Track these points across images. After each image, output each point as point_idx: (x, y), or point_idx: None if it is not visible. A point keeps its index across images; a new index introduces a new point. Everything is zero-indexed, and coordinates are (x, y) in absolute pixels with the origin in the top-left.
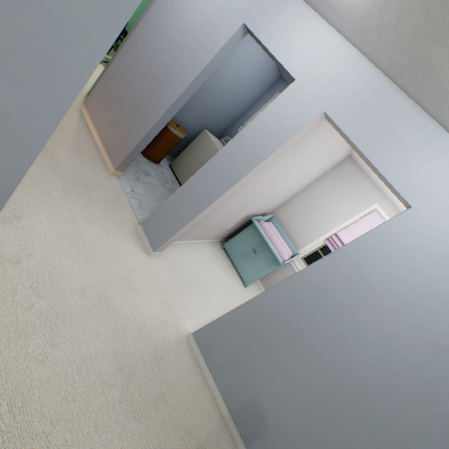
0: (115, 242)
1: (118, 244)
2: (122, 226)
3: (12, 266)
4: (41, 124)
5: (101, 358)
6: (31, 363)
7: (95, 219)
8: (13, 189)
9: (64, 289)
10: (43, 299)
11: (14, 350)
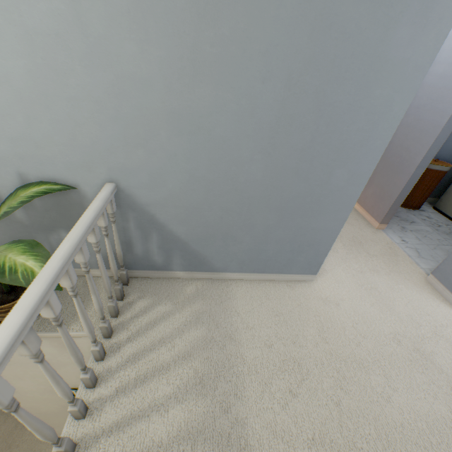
0: (407, 292)
1: (412, 295)
2: (407, 277)
3: (334, 307)
4: (354, 189)
5: (451, 427)
6: (378, 398)
7: (378, 270)
8: (331, 244)
9: (378, 333)
10: (365, 339)
11: (360, 379)
